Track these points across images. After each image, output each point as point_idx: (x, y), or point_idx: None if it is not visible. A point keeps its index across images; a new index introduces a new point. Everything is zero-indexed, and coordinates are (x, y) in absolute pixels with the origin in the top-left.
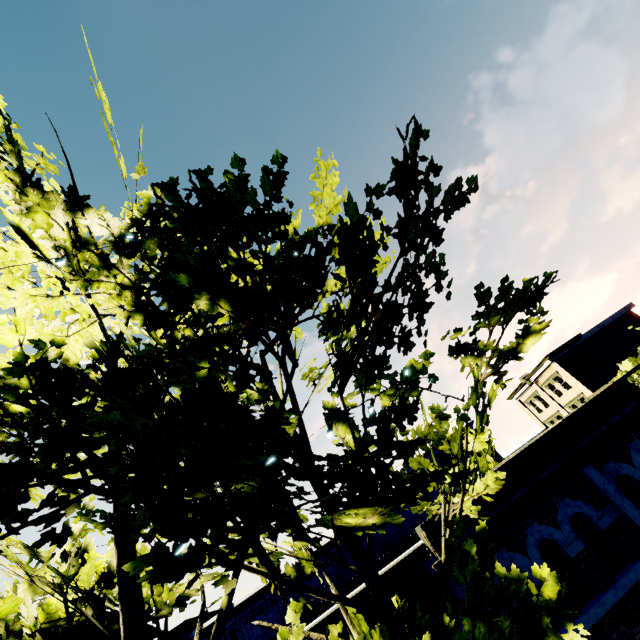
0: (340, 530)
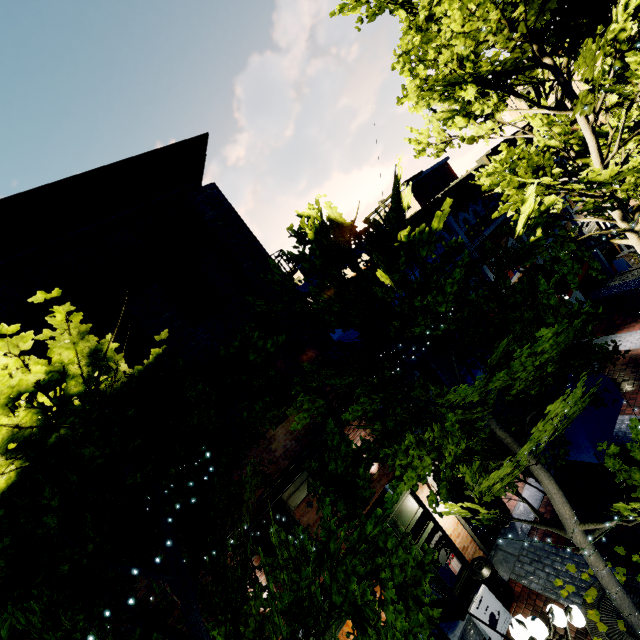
0: (539, 90)
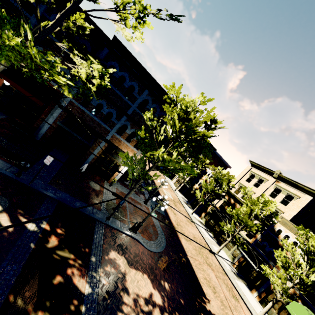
0: None
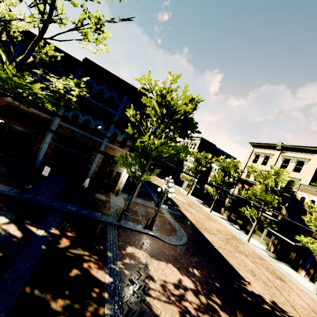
0: (51, 4)
